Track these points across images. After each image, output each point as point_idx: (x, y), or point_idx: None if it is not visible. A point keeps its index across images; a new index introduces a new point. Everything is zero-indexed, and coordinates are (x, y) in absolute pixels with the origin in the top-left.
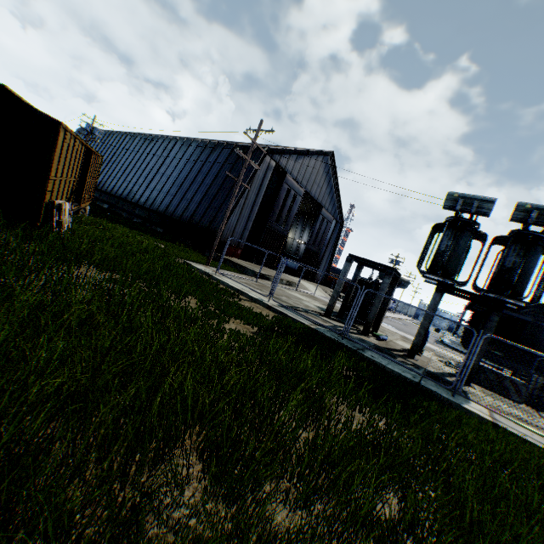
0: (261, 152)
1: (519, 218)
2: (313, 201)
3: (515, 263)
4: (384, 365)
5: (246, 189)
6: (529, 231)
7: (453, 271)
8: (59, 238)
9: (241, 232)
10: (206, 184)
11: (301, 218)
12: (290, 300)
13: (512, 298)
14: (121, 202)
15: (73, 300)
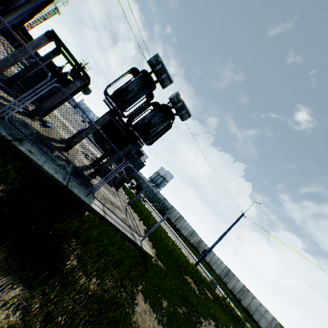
0: None
1: (174, 101)
2: None
3: (156, 123)
4: (40, 165)
5: None
6: (171, 110)
7: (127, 107)
8: None
9: None
10: None
11: None
12: None
13: (143, 140)
14: None
15: None
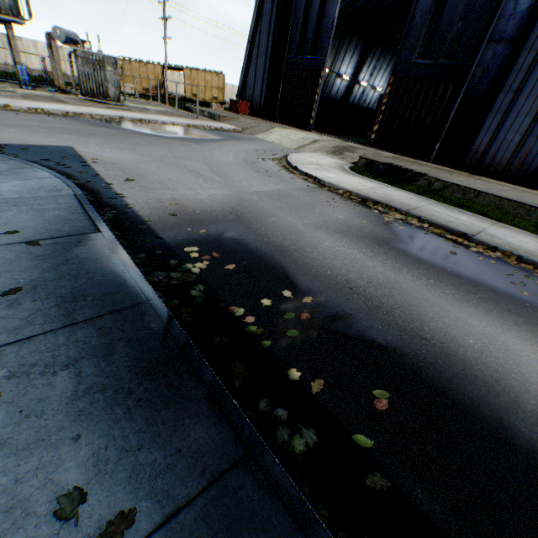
0: None
1: None
2: None
3: None
4: None
5: (258, 37)
6: None
7: None
8: None
9: (261, 88)
10: None
11: None
12: None
13: None
14: None
15: None
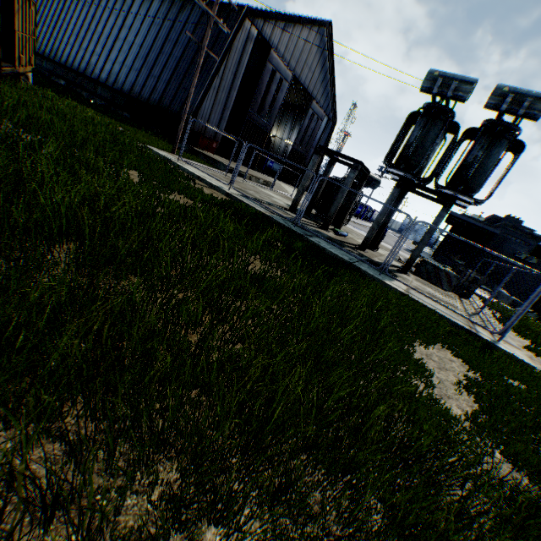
0: (239, 14)
1: (493, 105)
2: (304, 92)
3: (476, 158)
4: (325, 248)
5: (222, 67)
6: (500, 121)
7: (417, 166)
8: None
9: (217, 123)
10: (176, 58)
11: (291, 113)
12: (257, 194)
13: (463, 194)
14: (79, 79)
15: None
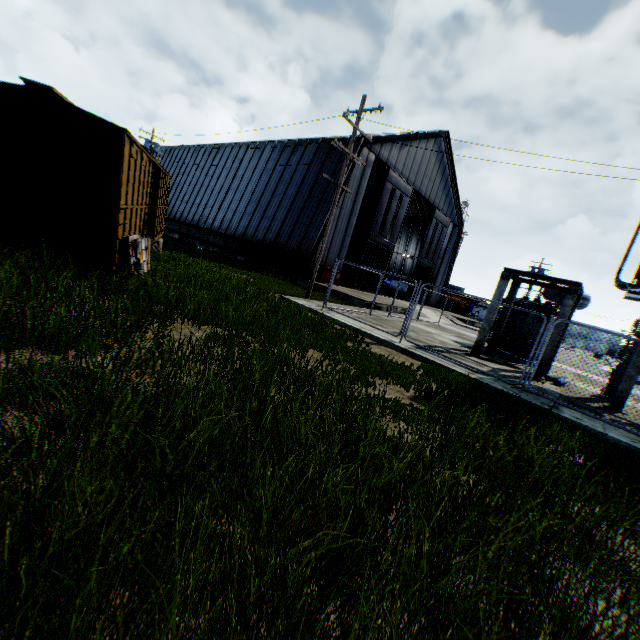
0: (356, 144)
1: None
2: (420, 202)
3: None
4: (601, 433)
5: (341, 196)
6: None
7: None
8: (140, 285)
9: (338, 251)
10: (290, 196)
11: (405, 225)
12: (420, 336)
13: None
14: (192, 230)
15: (183, 388)
